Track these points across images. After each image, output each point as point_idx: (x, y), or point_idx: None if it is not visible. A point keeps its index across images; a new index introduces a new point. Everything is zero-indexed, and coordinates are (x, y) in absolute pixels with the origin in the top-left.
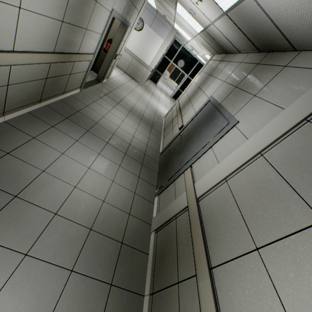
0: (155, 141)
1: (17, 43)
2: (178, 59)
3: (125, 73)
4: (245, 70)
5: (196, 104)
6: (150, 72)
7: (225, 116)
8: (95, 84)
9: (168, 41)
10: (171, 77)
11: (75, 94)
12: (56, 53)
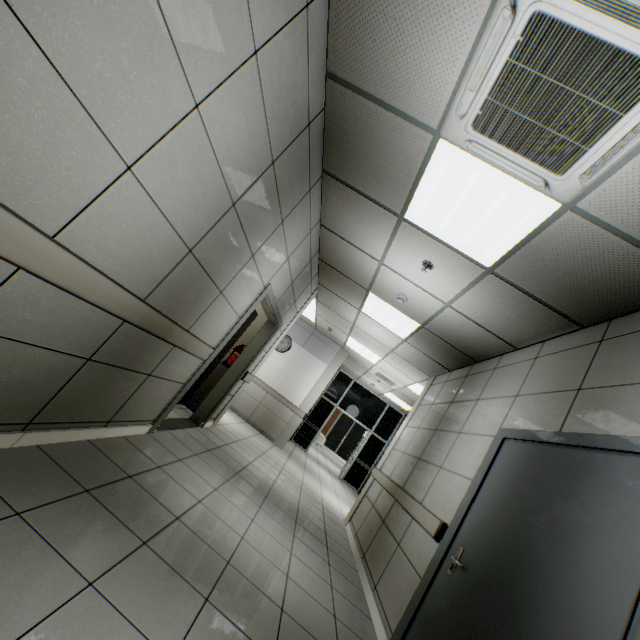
0: (351, 598)
1: (73, 229)
2: (348, 401)
3: (246, 422)
4: (571, 360)
5: (456, 460)
6: (300, 419)
7: (635, 450)
8: (187, 425)
9: (336, 366)
10: (328, 442)
11: (135, 436)
12: (148, 304)
